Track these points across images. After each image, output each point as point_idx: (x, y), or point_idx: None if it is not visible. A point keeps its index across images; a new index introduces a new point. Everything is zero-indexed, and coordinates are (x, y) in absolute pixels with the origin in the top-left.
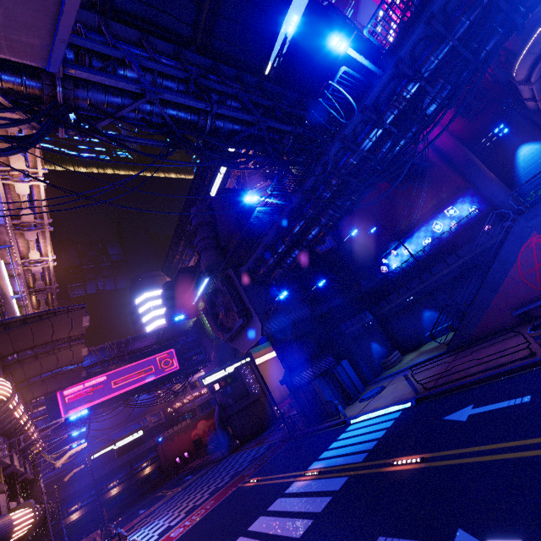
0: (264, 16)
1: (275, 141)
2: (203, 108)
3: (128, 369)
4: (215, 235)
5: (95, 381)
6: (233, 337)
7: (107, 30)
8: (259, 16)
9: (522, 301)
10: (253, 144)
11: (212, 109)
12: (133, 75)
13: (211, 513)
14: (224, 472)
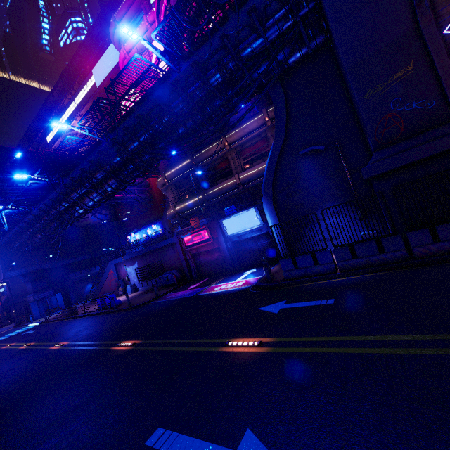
0: None
1: None
2: None
3: None
4: None
5: None
6: None
7: None
8: None
9: (108, 290)
10: None
11: None
12: None
13: None
14: None
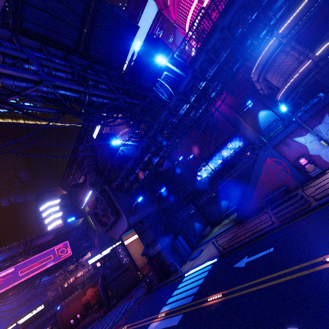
0: (120, 40)
1: (130, 109)
2: (83, 90)
3: (32, 260)
4: (96, 163)
5: (4, 273)
6: (109, 229)
7: (17, 41)
8: (117, 40)
9: (267, 193)
10: (116, 111)
11: (89, 91)
12: (35, 68)
13: None
14: (105, 325)
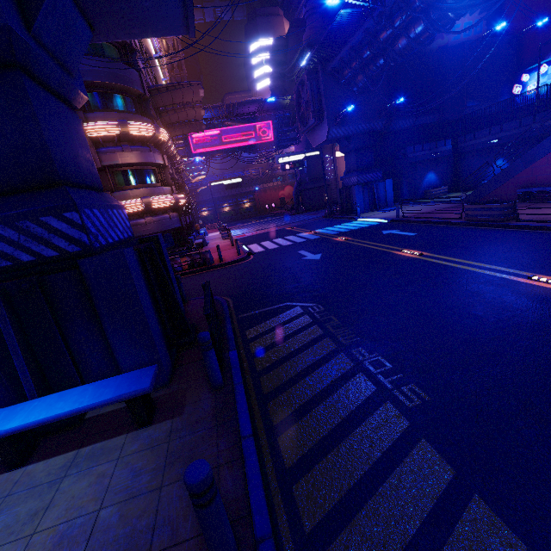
0: None
1: None
2: None
3: (234, 130)
4: None
5: (212, 133)
6: (308, 131)
7: None
8: None
9: (538, 183)
10: None
11: None
12: None
13: (265, 233)
14: (284, 221)
